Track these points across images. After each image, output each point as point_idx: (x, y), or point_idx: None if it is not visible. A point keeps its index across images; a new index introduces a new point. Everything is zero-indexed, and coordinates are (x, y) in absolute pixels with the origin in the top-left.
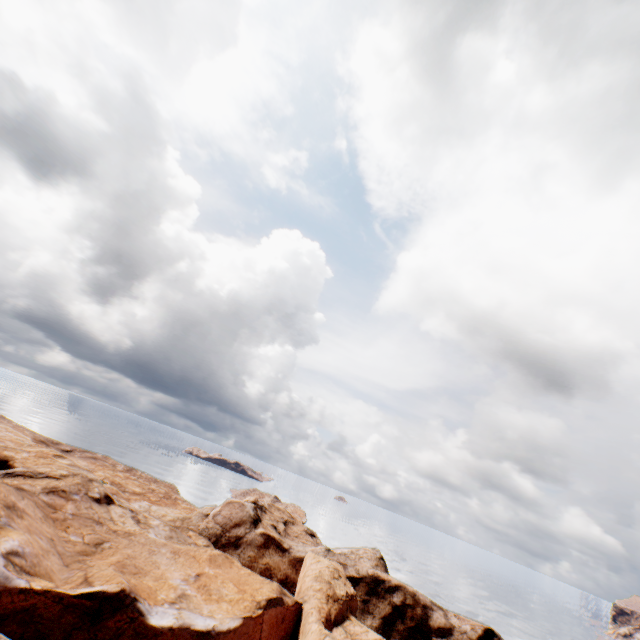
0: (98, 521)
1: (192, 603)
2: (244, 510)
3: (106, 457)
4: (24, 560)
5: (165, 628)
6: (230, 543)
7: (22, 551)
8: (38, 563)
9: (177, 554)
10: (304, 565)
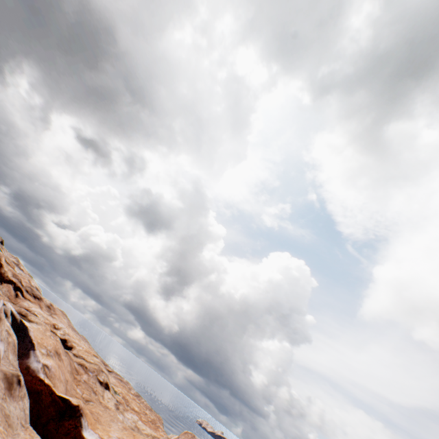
0: (95, 391)
1: None
2: None
3: (128, 382)
4: (49, 371)
5: None
6: None
7: (50, 368)
8: (53, 377)
9: (125, 429)
10: None
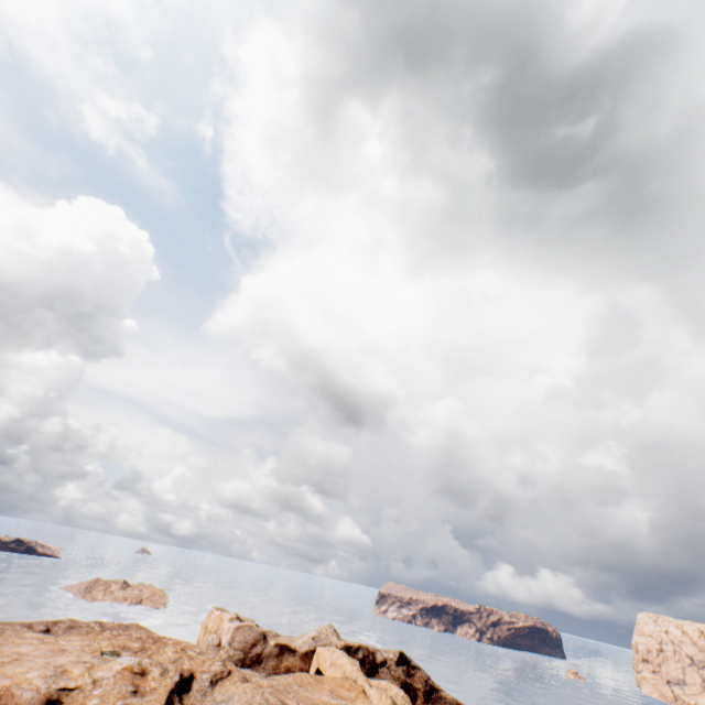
0: None
1: None
2: (254, 630)
3: (73, 620)
4: None
5: None
6: (254, 661)
7: None
8: None
9: (303, 686)
10: (324, 657)
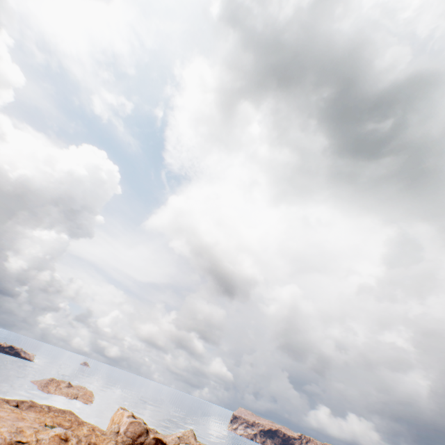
0: None
1: None
2: (141, 425)
3: (33, 401)
4: None
5: None
6: None
7: None
8: None
9: None
10: None
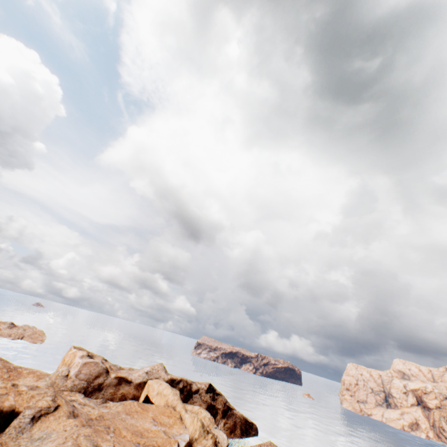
0: (91, 419)
1: (170, 433)
2: (99, 366)
3: None
4: None
5: (184, 446)
6: (95, 389)
7: None
8: None
9: (130, 414)
10: (153, 388)
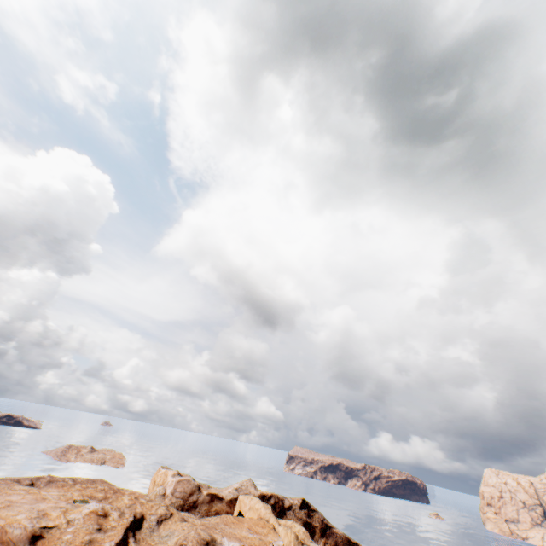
0: None
1: (265, 540)
2: (191, 483)
3: (52, 476)
4: None
5: None
6: (191, 507)
7: None
8: None
9: (227, 524)
10: (245, 503)
